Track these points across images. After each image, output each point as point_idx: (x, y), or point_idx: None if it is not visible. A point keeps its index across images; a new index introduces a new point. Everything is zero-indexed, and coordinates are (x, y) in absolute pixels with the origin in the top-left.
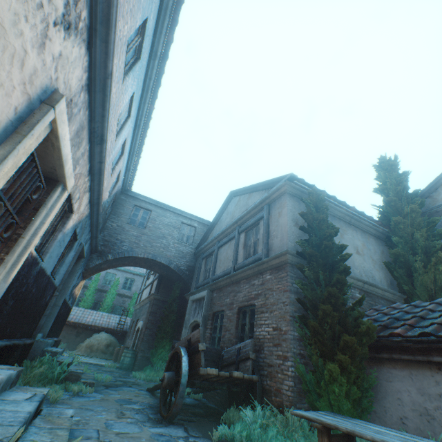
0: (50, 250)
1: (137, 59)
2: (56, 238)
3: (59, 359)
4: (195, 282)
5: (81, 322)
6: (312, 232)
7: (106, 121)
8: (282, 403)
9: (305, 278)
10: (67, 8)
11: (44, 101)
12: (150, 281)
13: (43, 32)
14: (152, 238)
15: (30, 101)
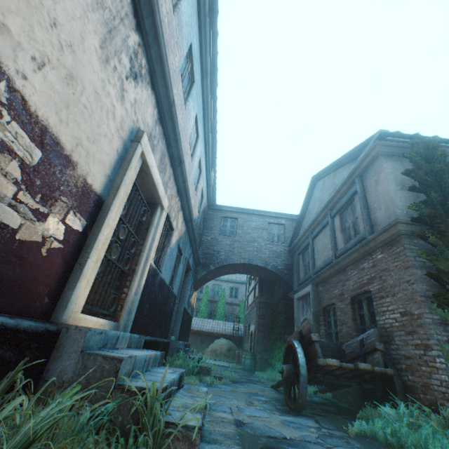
0: (164, 263)
1: (192, 83)
2: (166, 253)
3: (191, 356)
4: (296, 280)
5: (202, 330)
6: (428, 190)
7: (179, 144)
8: (436, 402)
9: (433, 249)
10: (131, 63)
11: (133, 140)
12: (252, 286)
13: (120, 87)
14: (243, 244)
15: (124, 143)
